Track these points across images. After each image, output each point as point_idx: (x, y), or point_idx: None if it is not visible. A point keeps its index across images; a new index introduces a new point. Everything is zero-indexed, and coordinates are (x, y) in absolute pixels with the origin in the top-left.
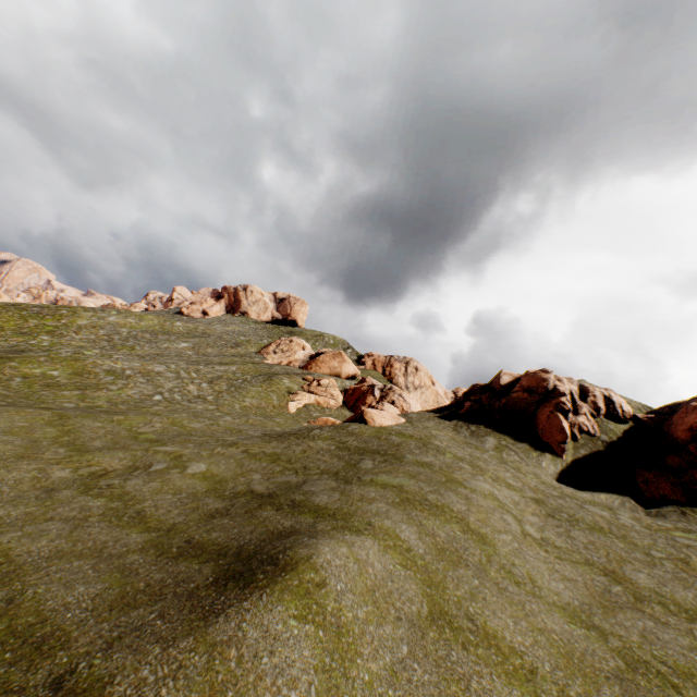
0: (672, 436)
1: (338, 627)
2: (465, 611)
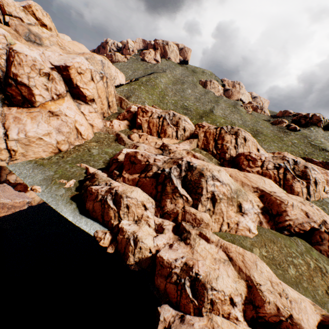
0: None
1: None
2: None
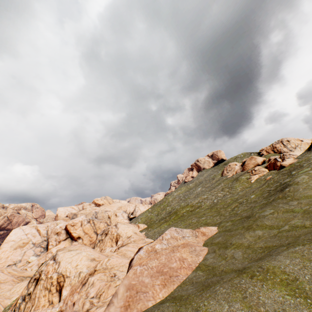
0: None
1: (304, 183)
2: None
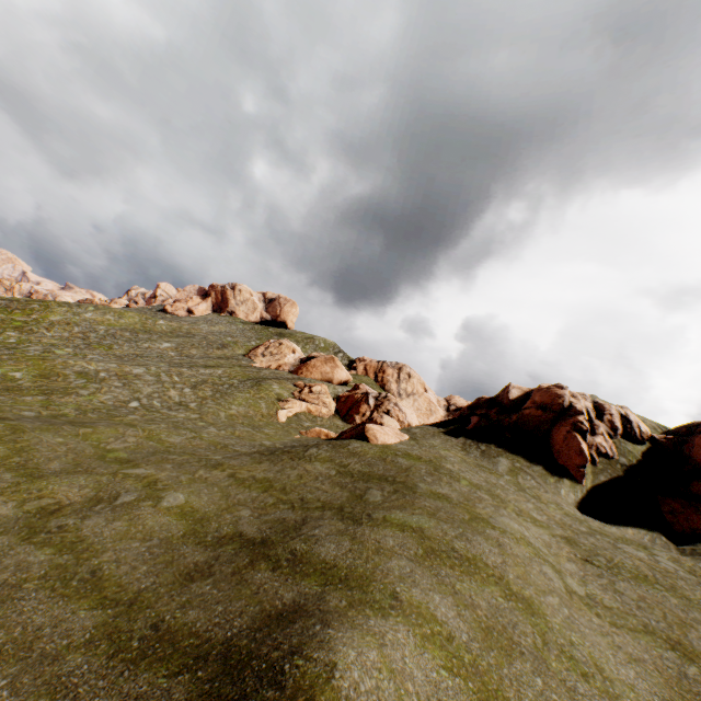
0: (695, 460)
1: None
2: None
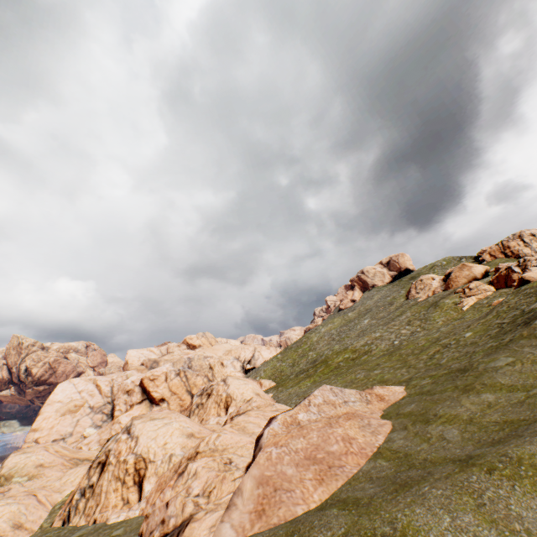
0: None
1: None
2: None
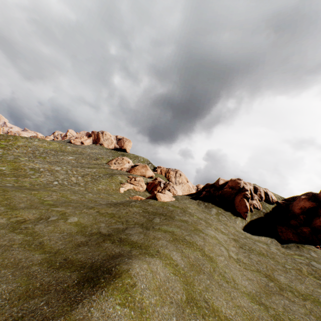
0: (293, 211)
1: (141, 309)
2: (203, 297)
